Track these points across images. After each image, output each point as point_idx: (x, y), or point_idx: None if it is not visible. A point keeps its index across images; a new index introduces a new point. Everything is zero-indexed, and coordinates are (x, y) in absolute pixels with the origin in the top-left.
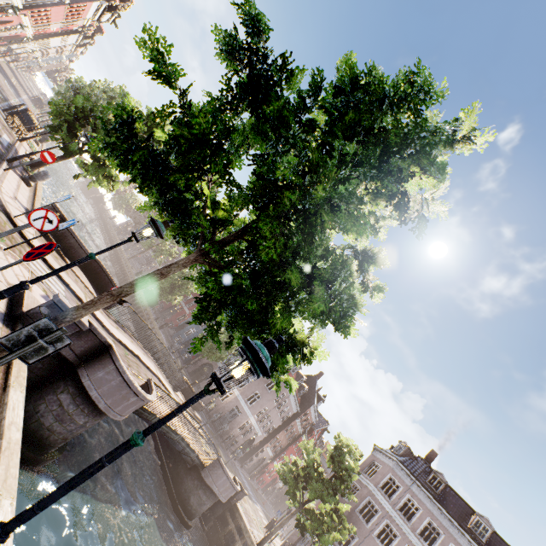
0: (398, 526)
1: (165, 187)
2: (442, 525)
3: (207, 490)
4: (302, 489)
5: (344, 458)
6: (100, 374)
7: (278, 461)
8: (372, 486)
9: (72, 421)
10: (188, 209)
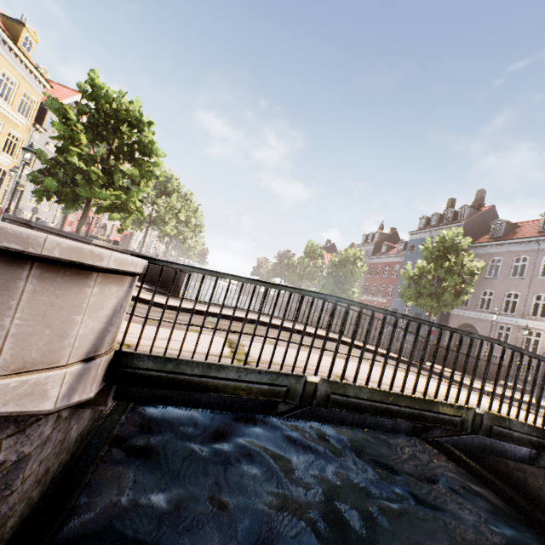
0: None
1: None
2: None
3: None
4: None
5: None
6: None
7: None
8: None
9: None
10: None
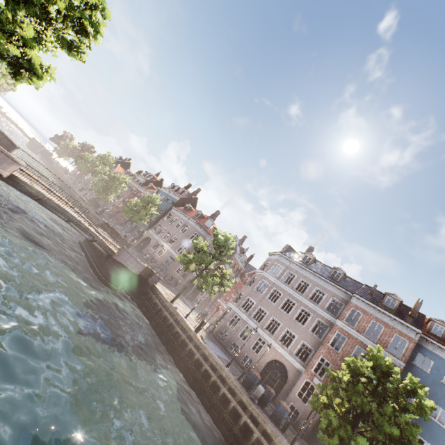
0: (282, 289)
1: None
2: (310, 280)
3: (119, 265)
4: (196, 265)
5: (219, 239)
6: None
7: (222, 299)
8: (263, 272)
9: None
10: None
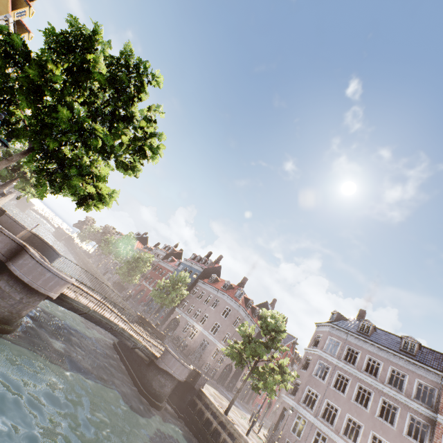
0: (347, 372)
1: (3, 123)
2: (379, 356)
3: (164, 373)
4: (246, 358)
5: (268, 322)
6: (20, 262)
7: None
8: (318, 351)
9: (10, 297)
10: (23, 133)
